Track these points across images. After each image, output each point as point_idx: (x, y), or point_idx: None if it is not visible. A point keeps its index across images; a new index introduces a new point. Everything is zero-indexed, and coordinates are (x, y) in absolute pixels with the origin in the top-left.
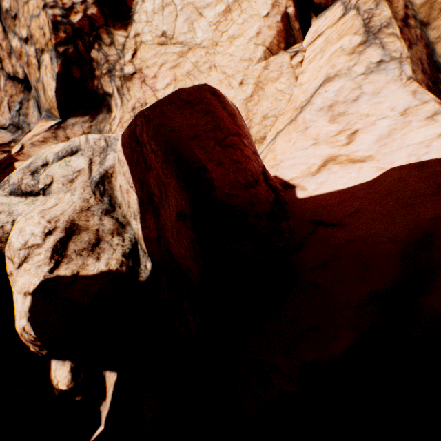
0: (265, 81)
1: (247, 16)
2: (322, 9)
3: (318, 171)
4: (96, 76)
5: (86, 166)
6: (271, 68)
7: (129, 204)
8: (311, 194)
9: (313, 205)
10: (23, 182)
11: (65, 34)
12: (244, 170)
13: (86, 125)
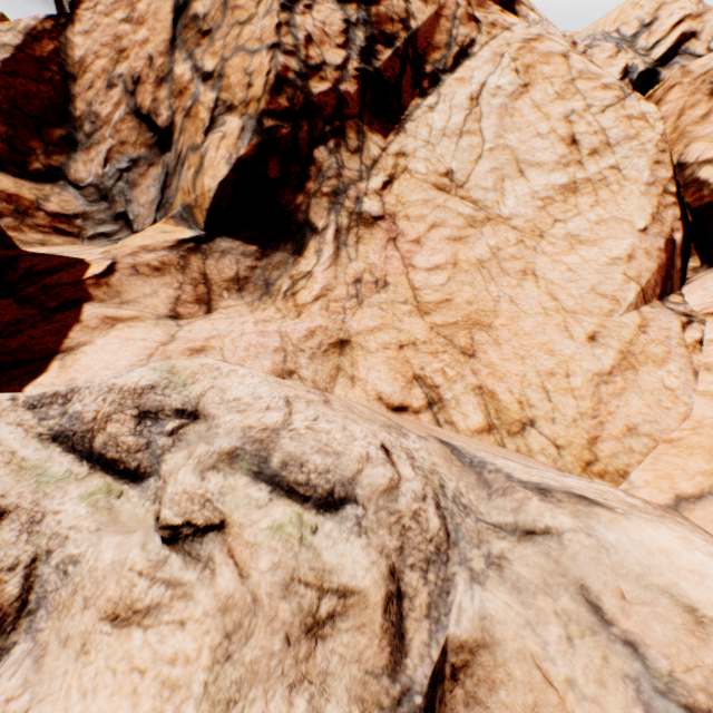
0: (642, 356)
1: (606, 215)
2: None
3: None
4: (305, 188)
5: (374, 590)
6: (652, 333)
7: None
8: None
9: None
10: (107, 426)
11: (287, 102)
12: None
13: (246, 262)
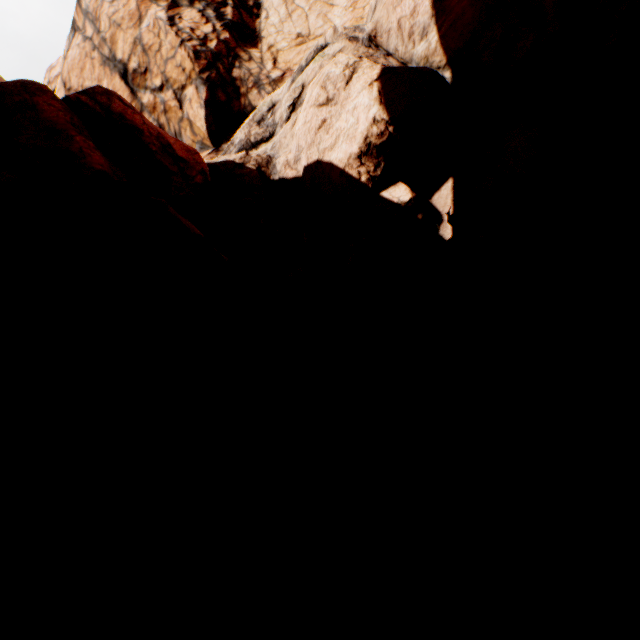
0: None
1: None
2: None
3: None
4: (241, 94)
5: (345, 44)
6: None
7: (411, 32)
8: None
9: None
10: (251, 134)
11: (205, 61)
12: None
13: None
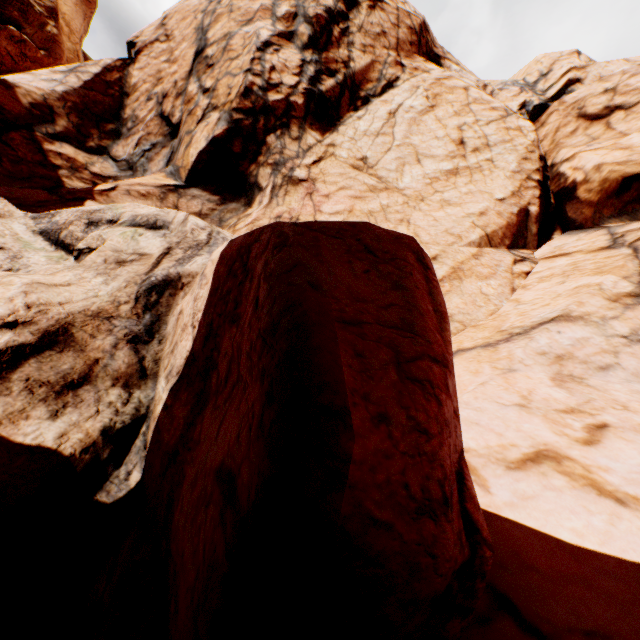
0: (468, 272)
1: (475, 189)
2: (576, 227)
3: (522, 465)
4: (258, 160)
5: (157, 253)
6: (483, 260)
7: (175, 347)
8: (498, 509)
9: (499, 542)
10: (70, 227)
11: (251, 105)
12: (429, 458)
13: (209, 205)
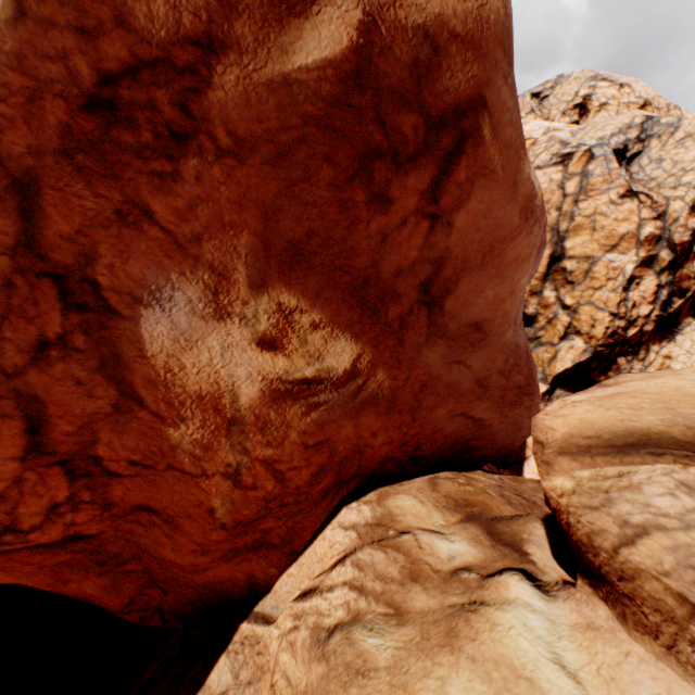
0: None
1: None
2: None
3: None
4: (606, 374)
5: None
6: None
7: None
8: None
9: None
10: None
11: (612, 340)
12: None
13: None
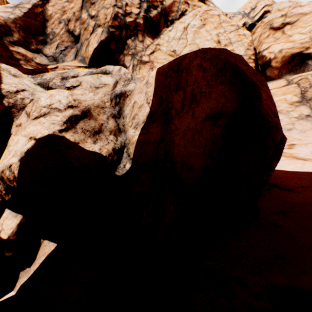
0: None
1: None
2: (270, 79)
3: None
4: (123, 53)
5: (112, 83)
6: None
7: (135, 116)
8: None
9: None
10: (53, 80)
11: (118, 24)
12: (273, 104)
13: None
